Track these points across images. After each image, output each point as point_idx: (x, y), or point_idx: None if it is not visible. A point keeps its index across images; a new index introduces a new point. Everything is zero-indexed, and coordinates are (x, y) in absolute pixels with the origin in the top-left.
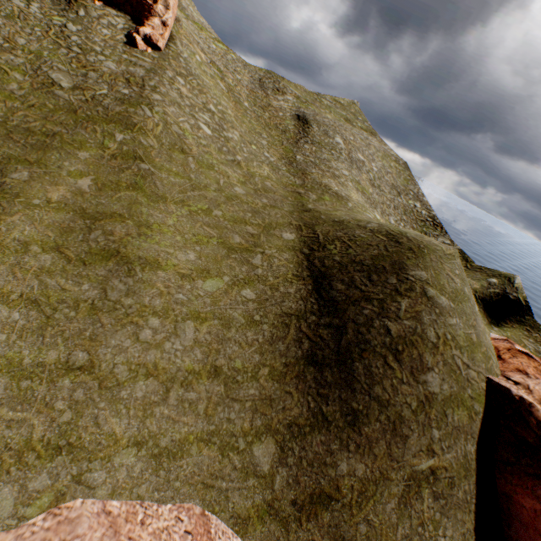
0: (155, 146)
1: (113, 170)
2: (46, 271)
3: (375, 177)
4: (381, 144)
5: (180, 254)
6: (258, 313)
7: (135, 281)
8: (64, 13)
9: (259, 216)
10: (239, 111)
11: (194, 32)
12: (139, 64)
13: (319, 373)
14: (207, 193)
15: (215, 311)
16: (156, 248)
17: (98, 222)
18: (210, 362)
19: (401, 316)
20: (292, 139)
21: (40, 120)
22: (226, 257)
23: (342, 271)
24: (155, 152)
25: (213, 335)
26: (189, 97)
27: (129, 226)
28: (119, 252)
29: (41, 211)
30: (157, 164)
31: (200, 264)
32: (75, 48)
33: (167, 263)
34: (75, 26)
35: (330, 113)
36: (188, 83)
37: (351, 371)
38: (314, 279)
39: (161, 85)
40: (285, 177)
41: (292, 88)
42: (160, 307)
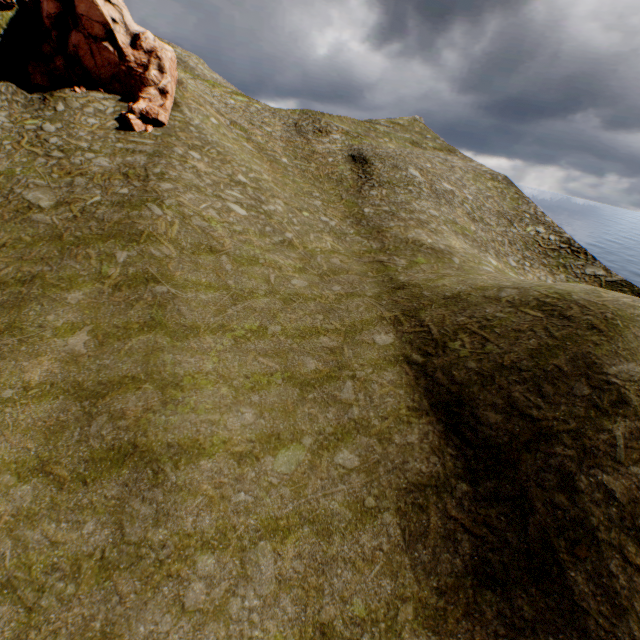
0: (173, 254)
1: (118, 307)
2: (23, 517)
3: (473, 208)
4: (466, 162)
5: (230, 417)
6: (369, 492)
7: (166, 491)
8: (39, 113)
9: (334, 316)
10: (277, 171)
11: (205, 91)
12: (139, 150)
13: (504, 601)
14: (255, 302)
15: (300, 508)
16: (193, 420)
17: (101, 401)
18: (310, 617)
19: (623, 459)
20: (352, 189)
21: (14, 262)
22: (301, 400)
23: (488, 388)
24: (173, 263)
25: (306, 557)
26: (209, 173)
27: (148, 393)
28: (136, 445)
29: (15, 408)
30: (179, 280)
31: (263, 425)
32: (56, 153)
33: (213, 441)
34: (54, 125)
35: (391, 140)
36: (206, 155)
37: (564, 591)
38: (443, 408)
39: (169, 169)
40: (356, 244)
41: (336, 123)
42: (211, 529)
